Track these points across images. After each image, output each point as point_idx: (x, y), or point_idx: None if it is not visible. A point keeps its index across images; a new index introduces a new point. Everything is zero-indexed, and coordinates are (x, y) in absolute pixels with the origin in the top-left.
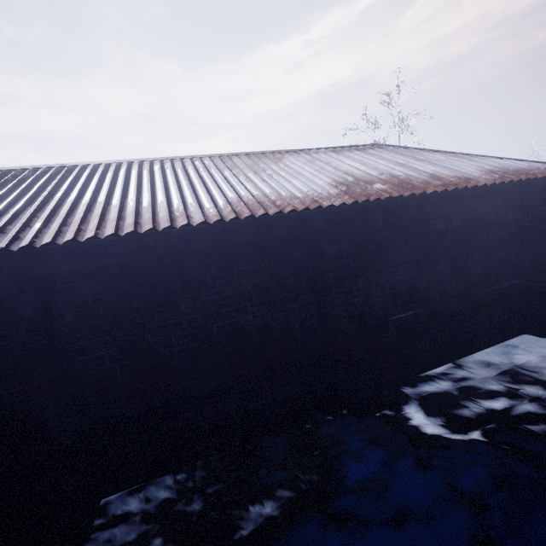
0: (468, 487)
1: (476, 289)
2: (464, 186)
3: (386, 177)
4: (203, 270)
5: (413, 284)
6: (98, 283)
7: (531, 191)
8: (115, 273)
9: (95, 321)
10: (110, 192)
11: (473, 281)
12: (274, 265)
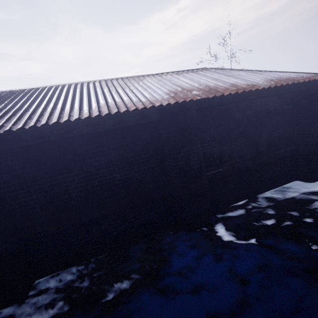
0: (241, 271)
1: (263, 154)
2: (249, 89)
3: (202, 87)
4: (86, 148)
5: (221, 152)
6: (21, 158)
7: (298, 91)
8: (31, 151)
9: (22, 180)
10: (31, 104)
11: (261, 149)
12: (131, 144)
